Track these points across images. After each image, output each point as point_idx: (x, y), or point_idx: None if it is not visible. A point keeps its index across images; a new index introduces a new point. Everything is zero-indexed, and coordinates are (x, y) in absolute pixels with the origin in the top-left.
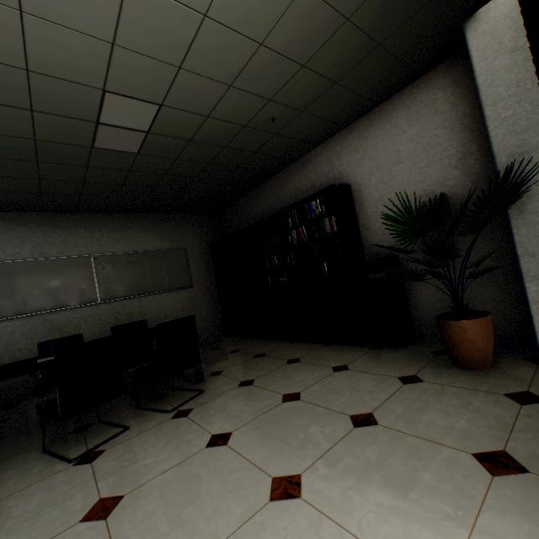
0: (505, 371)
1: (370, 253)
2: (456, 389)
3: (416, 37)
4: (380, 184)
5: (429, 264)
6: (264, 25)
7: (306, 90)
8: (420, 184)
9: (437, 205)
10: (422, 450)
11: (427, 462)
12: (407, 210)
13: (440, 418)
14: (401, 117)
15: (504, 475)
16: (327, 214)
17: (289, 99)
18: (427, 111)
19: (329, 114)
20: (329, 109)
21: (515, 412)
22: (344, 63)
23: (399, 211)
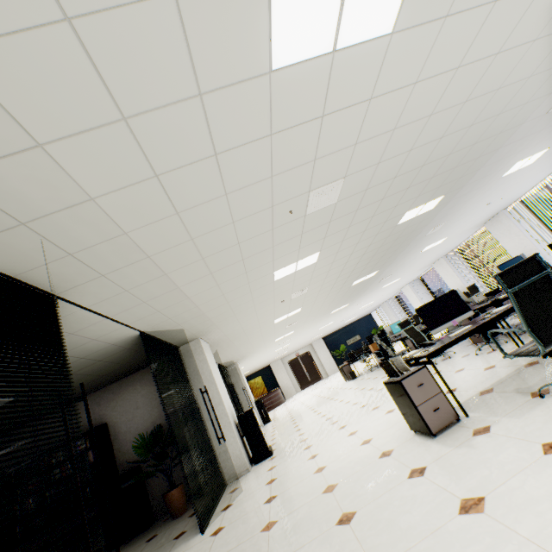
0: (192, 508)
1: (123, 467)
2: (172, 527)
3: (143, 361)
4: (128, 421)
5: (155, 465)
6: (78, 369)
7: (88, 380)
8: (150, 419)
9: (159, 430)
10: (157, 551)
11: (158, 551)
12: (144, 440)
13: (164, 539)
14: (138, 384)
15: (181, 536)
16: (92, 447)
17: (75, 384)
18: (150, 383)
19: (97, 384)
20: (98, 383)
21: (190, 519)
22: (111, 370)
23: (141, 442)
